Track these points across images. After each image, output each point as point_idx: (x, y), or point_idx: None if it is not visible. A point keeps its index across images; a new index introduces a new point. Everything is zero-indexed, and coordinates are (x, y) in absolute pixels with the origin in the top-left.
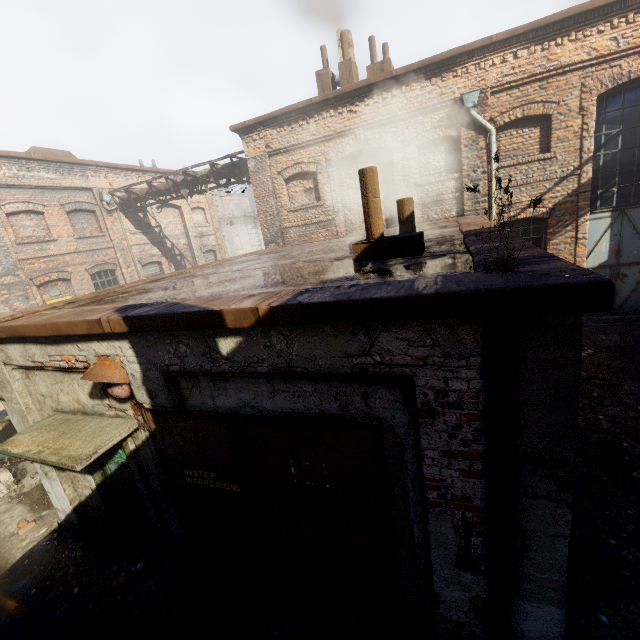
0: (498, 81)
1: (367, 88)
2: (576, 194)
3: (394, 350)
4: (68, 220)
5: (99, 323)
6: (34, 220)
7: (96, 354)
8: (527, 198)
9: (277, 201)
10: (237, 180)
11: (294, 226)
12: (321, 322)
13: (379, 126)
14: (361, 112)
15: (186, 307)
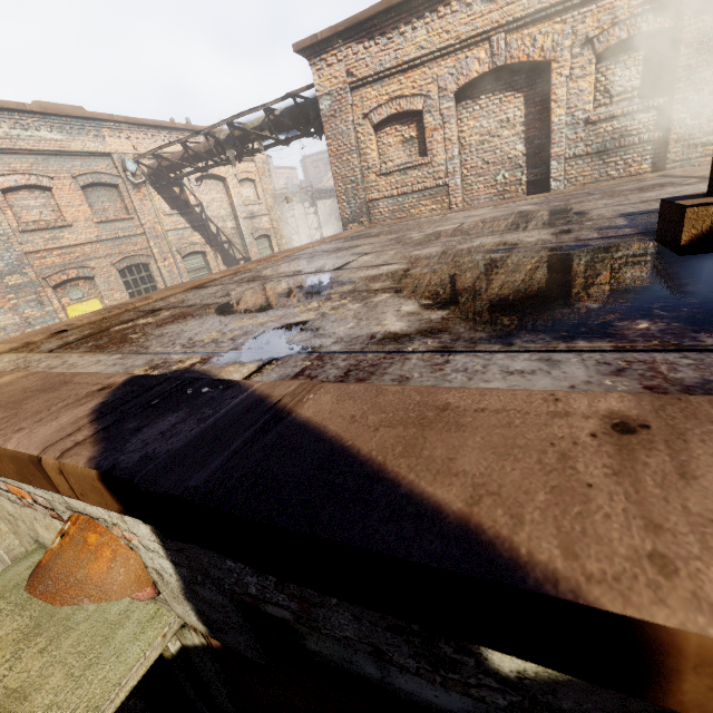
0: None
1: None
2: None
3: None
4: (84, 198)
5: (39, 469)
6: (40, 198)
7: (67, 506)
8: None
9: (361, 160)
10: (303, 132)
11: (386, 197)
12: None
13: (533, 23)
14: None
15: (339, 476)
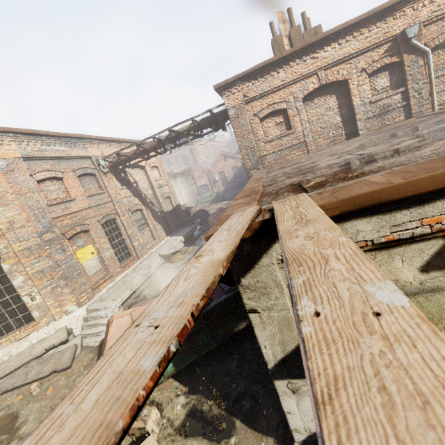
0: (428, 16)
1: (326, 38)
2: None
3: None
4: (79, 182)
5: None
6: (56, 185)
7: None
8: None
9: (254, 137)
10: (214, 129)
11: (271, 153)
12: None
13: (336, 65)
14: (321, 57)
15: None
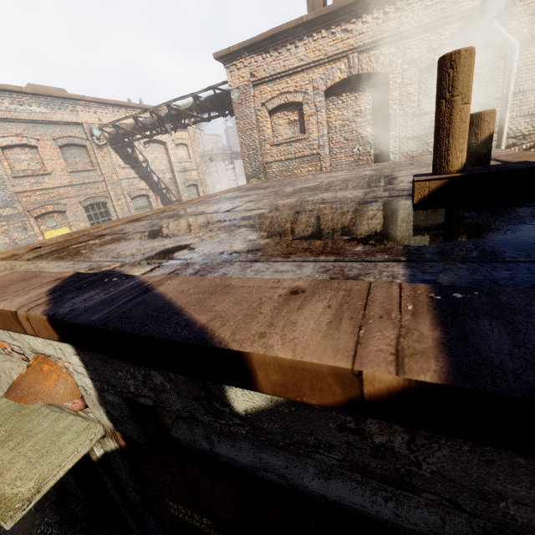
0: None
1: (367, 0)
2: None
3: None
4: (61, 154)
5: (15, 318)
6: (28, 154)
7: (32, 349)
8: None
9: (260, 134)
10: (220, 113)
11: (276, 161)
12: None
13: (376, 47)
14: (357, 31)
15: (161, 313)
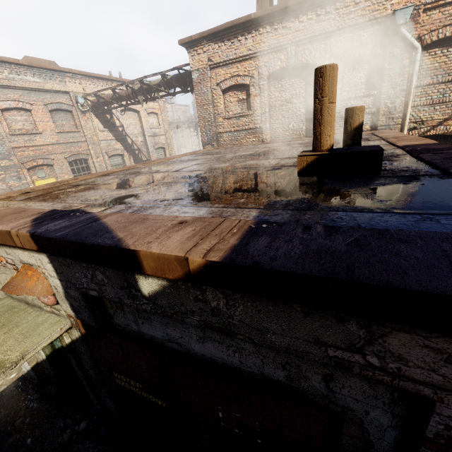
0: None
1: (303, 4)
2: None
3: (411, 359)
4: (50, 117)
5: (9, 236)
6: (23, 116)
7: (20, 261)
8: (440, 116)
9: (214, 109)
10: (183, 90)
11: (227, 131)
12: (289, 300)
13: (310, 42)
14: (295, 28)
15: (99, 232)
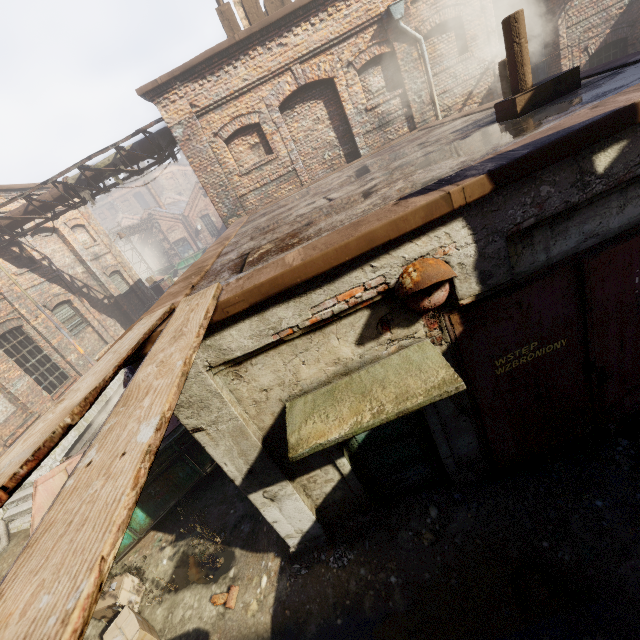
0: None
1: (292, 15)
2: (494, 85)
3: None
4: None
5: (446, 199)
6: None
7: (405, 262)
8: (460, 99)
9: (223, 168)
10: (158, 159)
11: (252, 190)
12: None
13: (314, 56)
14: (292, 44)
15: (559, 132)
